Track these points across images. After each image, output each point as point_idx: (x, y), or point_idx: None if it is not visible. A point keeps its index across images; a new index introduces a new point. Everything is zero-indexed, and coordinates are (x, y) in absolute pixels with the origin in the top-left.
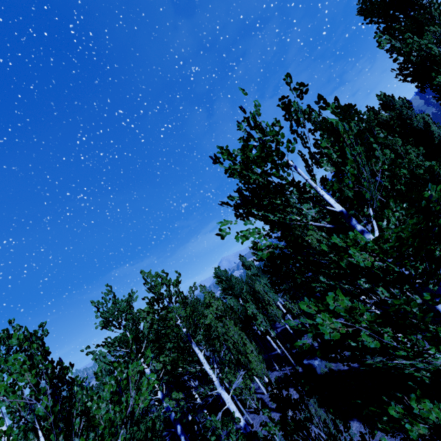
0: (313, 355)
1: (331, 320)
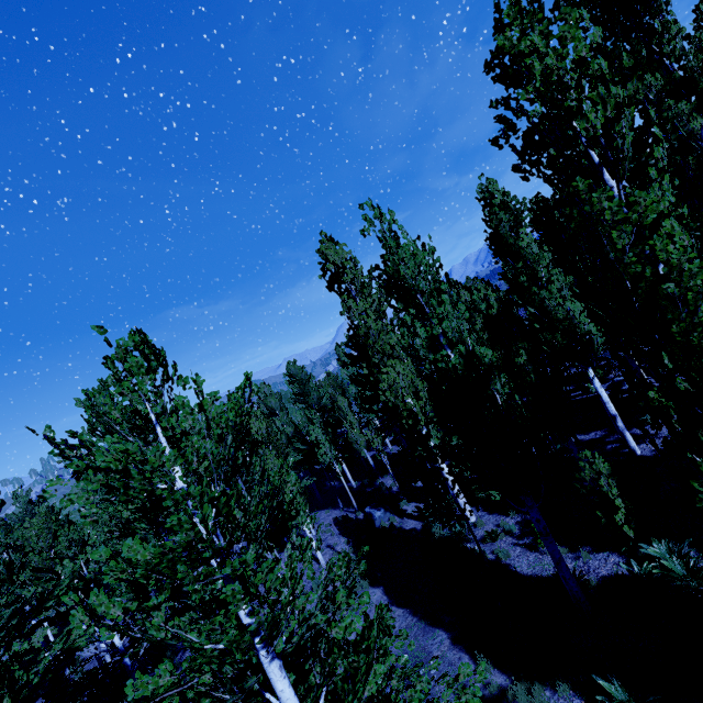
0: (378, 504)
1: (83, 613)
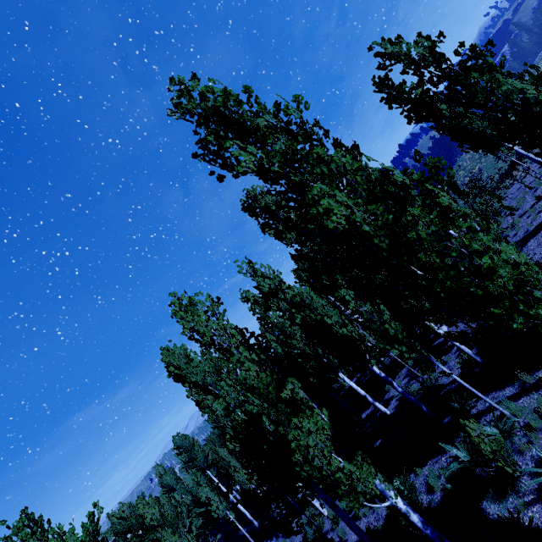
0: (270, 534)
1: None
